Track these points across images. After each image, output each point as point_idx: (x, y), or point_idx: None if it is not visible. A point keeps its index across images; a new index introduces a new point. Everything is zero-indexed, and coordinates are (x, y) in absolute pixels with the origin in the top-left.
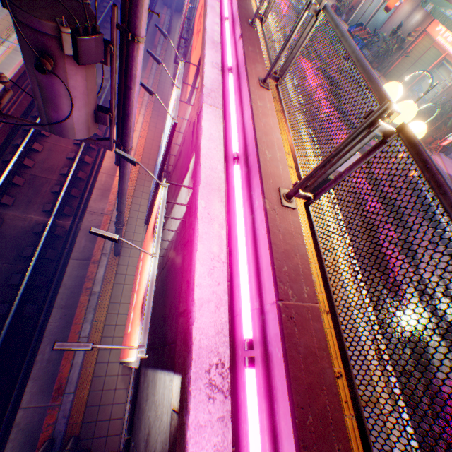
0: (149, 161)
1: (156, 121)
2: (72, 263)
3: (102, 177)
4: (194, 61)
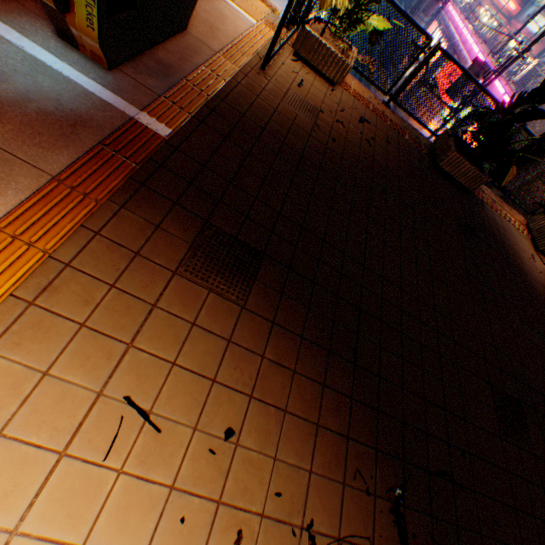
0: None
1: None
2: None
3: None
4: None
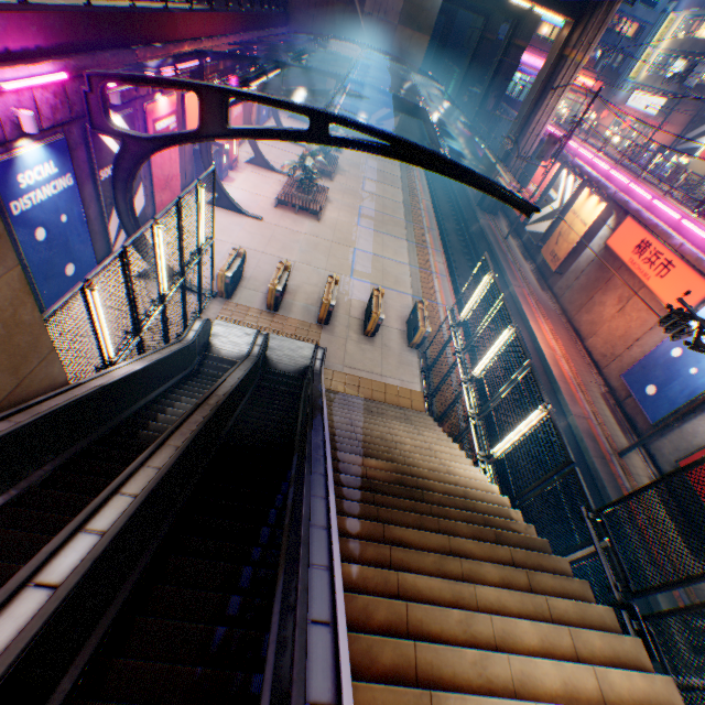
0: (577, 367)
1: (555, 327)
2: (594, 460)
3: (559, 384)
4: (673, 289)
